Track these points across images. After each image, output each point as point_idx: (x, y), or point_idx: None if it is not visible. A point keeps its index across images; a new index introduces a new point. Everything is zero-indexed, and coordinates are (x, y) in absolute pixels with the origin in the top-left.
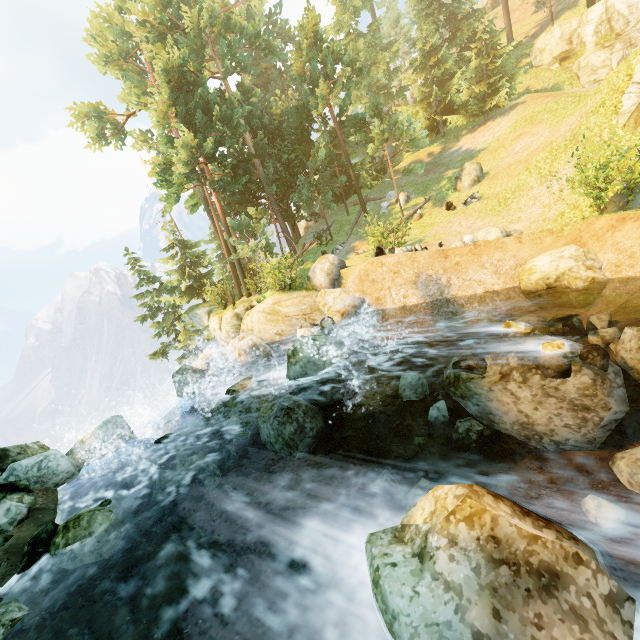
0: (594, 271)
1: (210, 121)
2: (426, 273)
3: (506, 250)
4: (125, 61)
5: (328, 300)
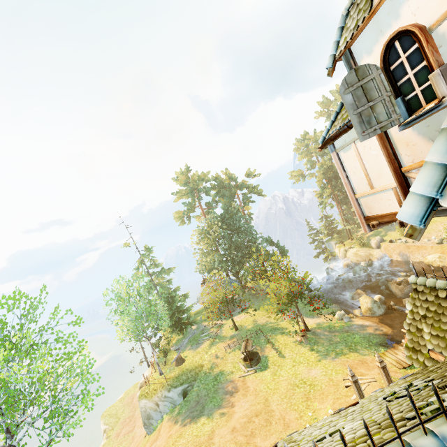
0: (442, 263)
1: (337, 178)
2: (402, 252)
3: (427, 250)
4: (307, 156)
5: (374, 253)
